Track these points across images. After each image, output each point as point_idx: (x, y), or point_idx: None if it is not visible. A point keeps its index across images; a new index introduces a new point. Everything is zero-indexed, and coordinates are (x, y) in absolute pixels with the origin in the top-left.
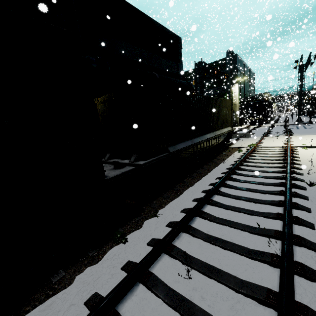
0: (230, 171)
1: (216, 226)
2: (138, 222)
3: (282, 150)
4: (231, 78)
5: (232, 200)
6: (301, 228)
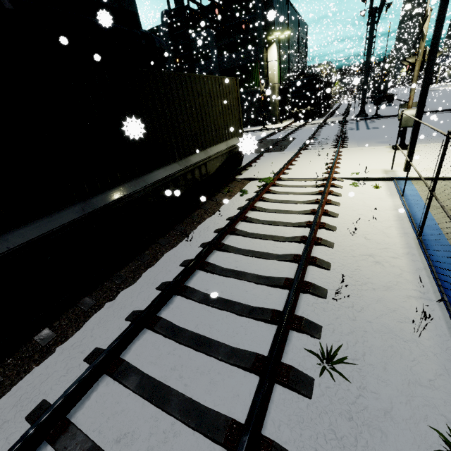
0: (164, 292)
1: None
2: None
3: (315, 191)
4: (264, 31)
5: None
6: None
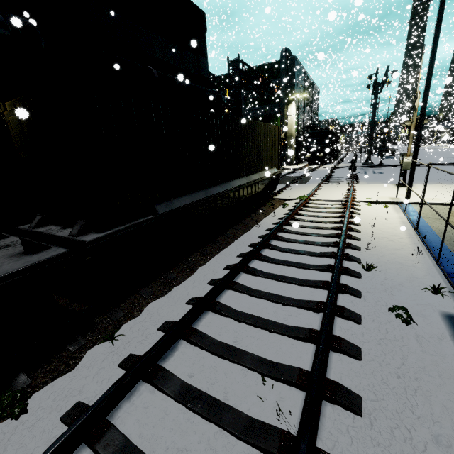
0: (260, 243)
1: (208, 361)
2: (73, 356)
3: (341, 206)
4: (286, 92)
5: (251, 300)
6: (342, 358)
